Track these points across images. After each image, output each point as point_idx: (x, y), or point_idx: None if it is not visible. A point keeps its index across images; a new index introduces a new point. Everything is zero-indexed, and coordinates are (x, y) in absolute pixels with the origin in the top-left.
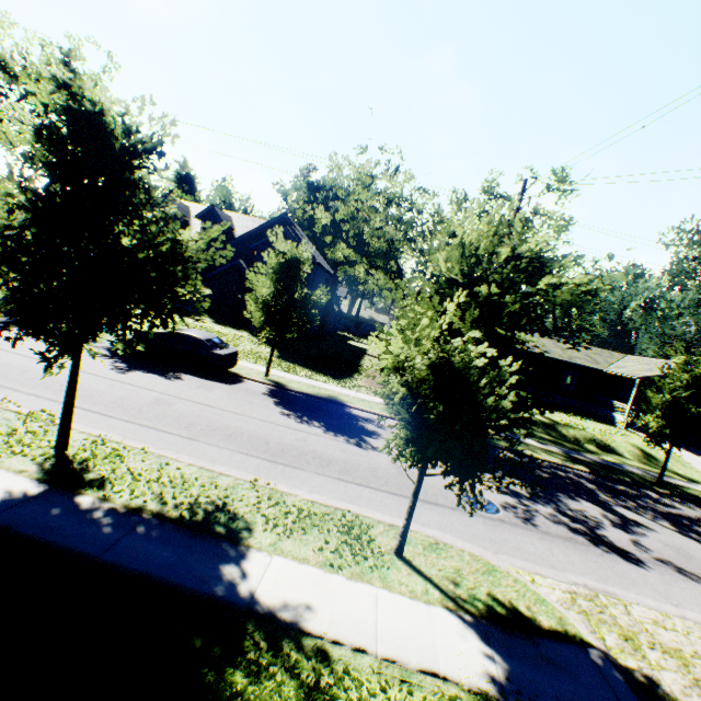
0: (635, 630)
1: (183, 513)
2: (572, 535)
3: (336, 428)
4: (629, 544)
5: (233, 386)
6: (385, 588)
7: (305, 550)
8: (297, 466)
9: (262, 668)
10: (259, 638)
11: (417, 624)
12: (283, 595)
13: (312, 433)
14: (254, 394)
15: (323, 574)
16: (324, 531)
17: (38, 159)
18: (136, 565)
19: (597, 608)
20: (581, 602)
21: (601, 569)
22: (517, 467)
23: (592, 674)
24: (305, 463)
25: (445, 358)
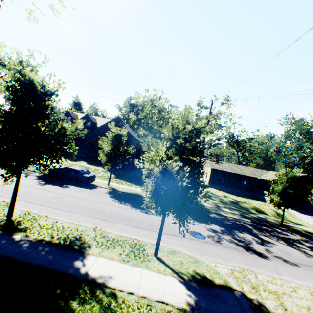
0: (258, 284)
1: (61, 241)
2: (237, 247)
3: (137, 206)
4: (263, 250)
5: (92, 190)
6: (147, 269)
7: (113, 255)
8: (116, 221)
9: (86, 300)
10: (86, 289)
11: (159, 283)
12: (100, 272)
13: (125, 208)
14: (101, 193)
15: (120, 264)
16: (123, 247)
17: (7, 98)
18: (36, 262)
19: (242, 275)
20: (235, 273)
21: (248, 260)
22: (217, 220)
23: (234, 301)
24: (120, 220)
25: (164, 168)
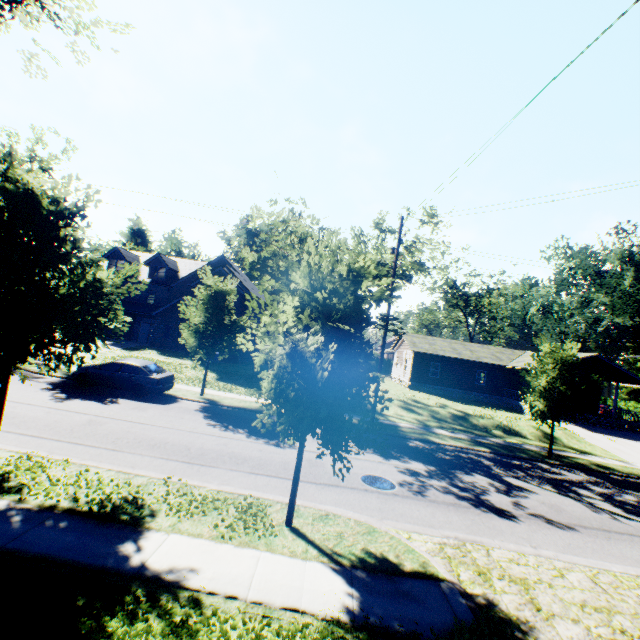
0: (490, 567)
1: (93, 507)
2: (457, 501)
3: (259, 433)
4: (508, 505)
5: (168, 405)
6: (268, 551)
7: (201, 527)
8: (213, 465)
9: (137, 616)
10: (141, 595)
11: (290, 575)
12: (171, 562)
13: (235, 438)
14: (186, 411)
15: (214, 544)
16: (223, 512)
17: None
18: (39, 549)
19: (461, 553)
20: (447, 550)
21: (476, 524)
22: (423, 452)
23: (438, 600)
24: (221, 462)
25: (293, 347)
